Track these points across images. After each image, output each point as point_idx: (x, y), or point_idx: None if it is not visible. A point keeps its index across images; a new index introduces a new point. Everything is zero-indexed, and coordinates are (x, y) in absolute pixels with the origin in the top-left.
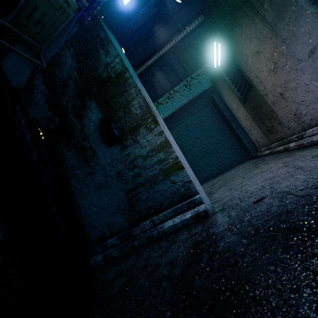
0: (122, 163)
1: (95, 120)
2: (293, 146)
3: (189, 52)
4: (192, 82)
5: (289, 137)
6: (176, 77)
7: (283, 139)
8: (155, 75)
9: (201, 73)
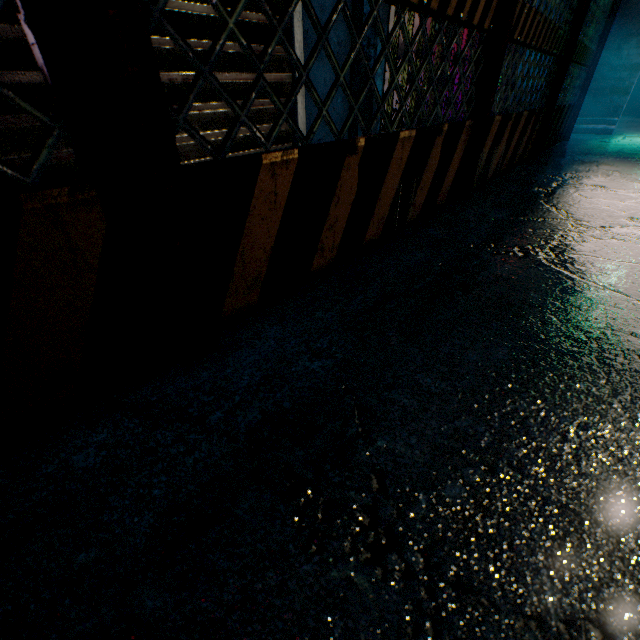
0: None
1: None
2: None
3: None
4: None
5: None
6: None
7: None
8: None
9: None
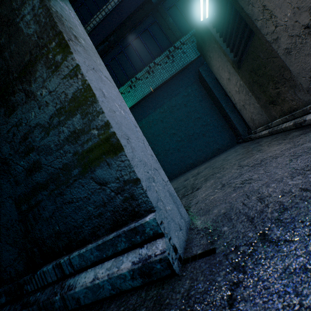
0: (9, 142)
1: None
2: None
3: (172, 16)
4: (175, 52)
5: (306, 106)
6: (157, 47)
7: (293, 111)
8: (133, 45)
9: (186, 41)
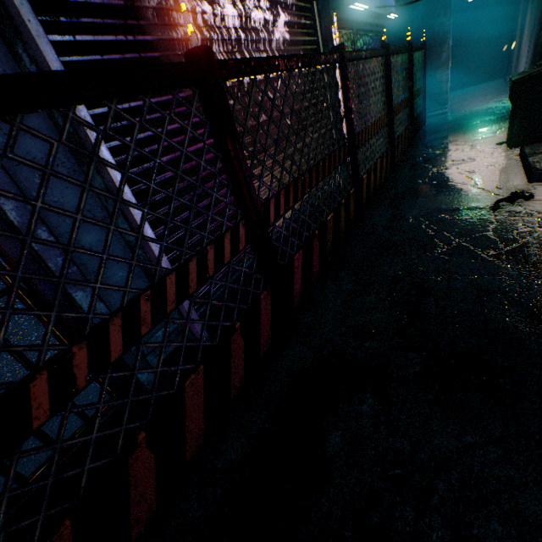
0: None
1: None
2: None
3: None
4: None
5: None
6: None
7: None
8: None
9: None
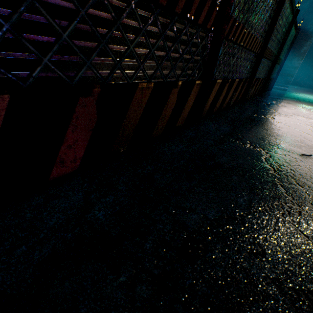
0: None
1: None
2: None
3: None
4: None
5: None
6: None
7: None
8: None
9: None
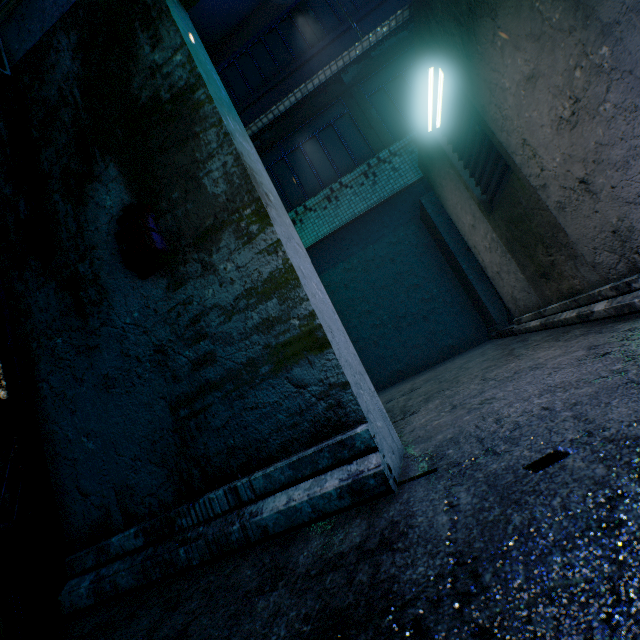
0: (170, 324)
1: (113, 210)
2: (604, 310)
3: (377, 107)
4: (379, 168)
5: (594, 289)
6: (346, 157)
7: (577, 294)
8: (304, 149)
9: (401, 151)
